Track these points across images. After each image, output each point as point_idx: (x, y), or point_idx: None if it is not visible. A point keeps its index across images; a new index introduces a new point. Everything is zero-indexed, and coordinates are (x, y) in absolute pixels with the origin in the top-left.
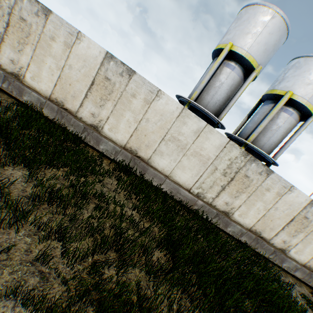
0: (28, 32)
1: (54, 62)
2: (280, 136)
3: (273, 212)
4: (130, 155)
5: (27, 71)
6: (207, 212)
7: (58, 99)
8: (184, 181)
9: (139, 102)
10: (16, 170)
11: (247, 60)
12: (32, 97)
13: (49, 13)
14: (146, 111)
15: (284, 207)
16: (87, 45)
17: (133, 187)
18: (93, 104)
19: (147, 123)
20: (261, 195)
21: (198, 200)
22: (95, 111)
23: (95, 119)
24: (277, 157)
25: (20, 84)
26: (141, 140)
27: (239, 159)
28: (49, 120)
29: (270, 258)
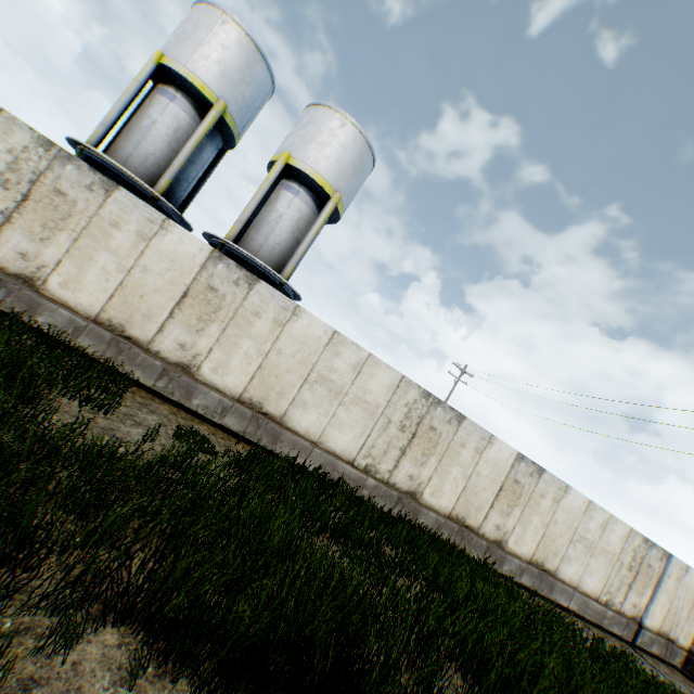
0: None
1: None
2: (289, 234)
3: (141, 277)
4: None
5: None
6: None
7: None
8: None
9: None
10: None
11: (191, 85)
12: None
13: None
14: None
15: (163, 266)
16: None
17: None
18: None
19: None
20: (106, 238)
21: None
22: None
23: None
24: (287, 271)
25: None
26: None
27: (35, 153)
28: None
29: (161, 390)
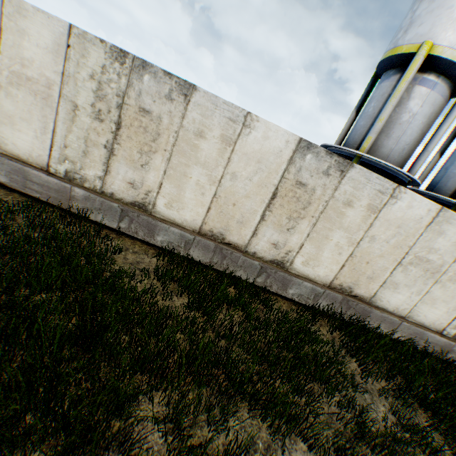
0: (154, 131)
1: (203, 173)
2: None
3: None
4: (341, 296)
5: (158, 196)
6: None
7: (214, 230)
8: (432, 320)
9: (357, 213)
10: (293, 451)
11: None
12: (169, 234)
13: (191, 90)
14: (371, 225)
15: None
16: (263, 134)
17: (376, 361)
18: (275, 228)
19: (372, 244)
20: None
21: (455, 345)
22: (279, 238)
23: (278, 251)
24: None
25: (149, 219)
26: (359, 270)
27: None
28: (211, 272)
29: None
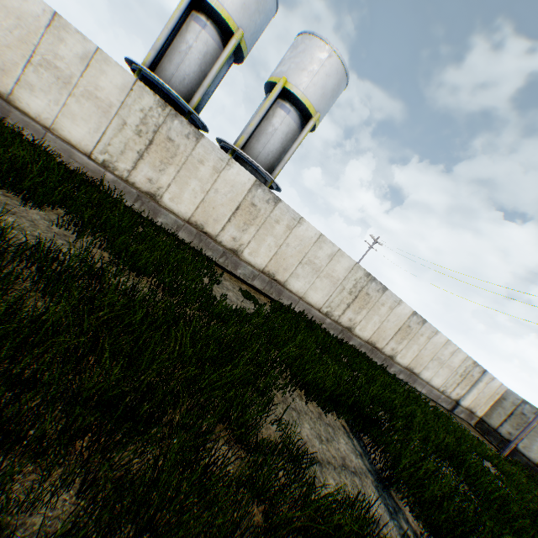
0: None
1: None
2: (279, 144)
3: (214, 196)
4: None
5: None
6: (124, 193)
7: None
8: (79, 139)
9: None
10: None
11: (220, 16)
12: None
13: None
14: None
15: (226, 189)
16: None
17: None
18: None
19: None
20: (195, 170)
21: (106, 173)
22: None
23: None
24: (276, 173)
25: None
26: None
27: (156, 111)
28: None
29: (221, 264)
